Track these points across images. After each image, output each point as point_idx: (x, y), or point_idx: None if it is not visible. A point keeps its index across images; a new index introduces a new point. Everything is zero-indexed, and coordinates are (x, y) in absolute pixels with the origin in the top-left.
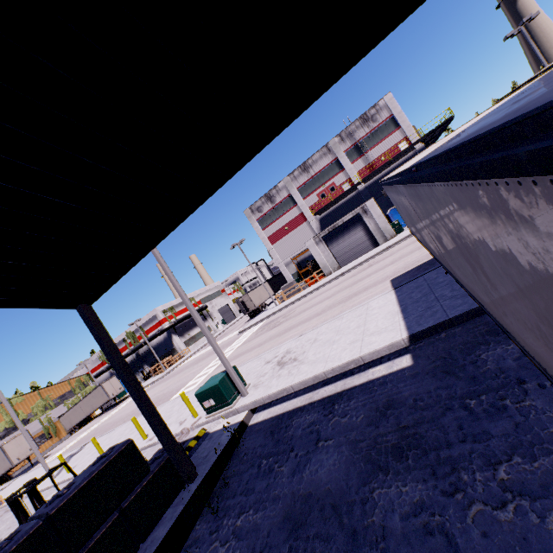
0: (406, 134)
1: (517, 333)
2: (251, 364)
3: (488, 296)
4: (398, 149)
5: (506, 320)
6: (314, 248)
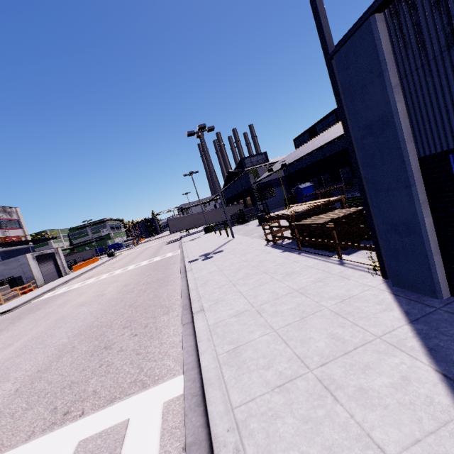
0: (26, 234)
1: (223, 219)
2: (187, 240)
3: (221, 218)
4: (22, 239)
5: (222, 219)
6: (33, 261)
